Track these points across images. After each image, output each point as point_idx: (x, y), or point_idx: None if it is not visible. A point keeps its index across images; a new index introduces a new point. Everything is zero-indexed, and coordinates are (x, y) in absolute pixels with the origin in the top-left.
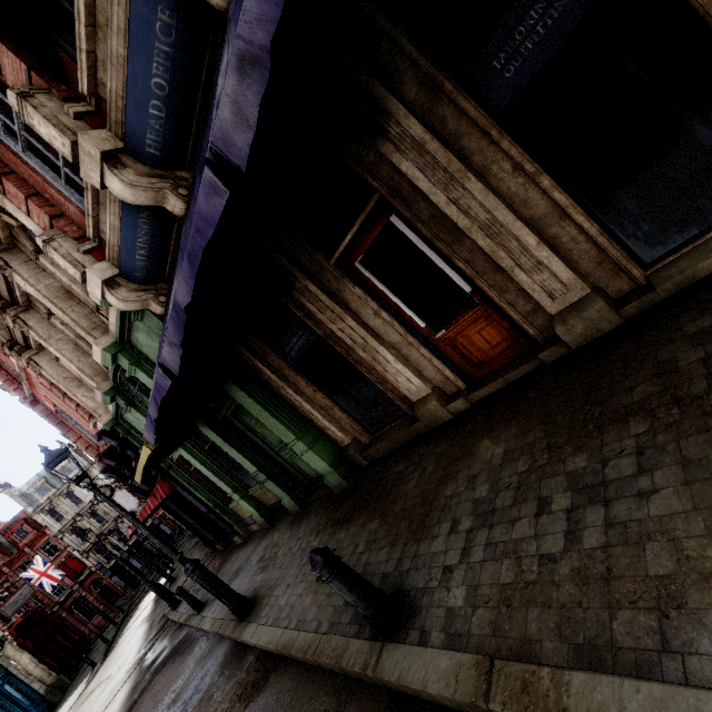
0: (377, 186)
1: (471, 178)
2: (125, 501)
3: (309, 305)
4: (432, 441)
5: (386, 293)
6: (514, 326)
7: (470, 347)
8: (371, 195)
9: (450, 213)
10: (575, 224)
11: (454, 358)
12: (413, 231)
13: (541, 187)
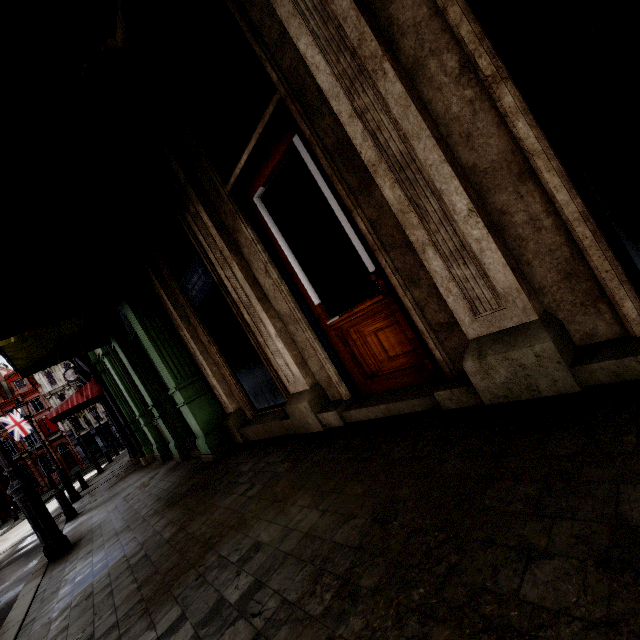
0: (276, 79)
1: (388, 72)
2: None
3: (202, 238)
4: (287, 450)
5: (282, 246)
6: (419, 339)
7: (363, 349)
8: (272, 96)
9: (353, 133)
10: (543, 192)
11: (344, 357)
12: (314, 162)
13: (499, 110)
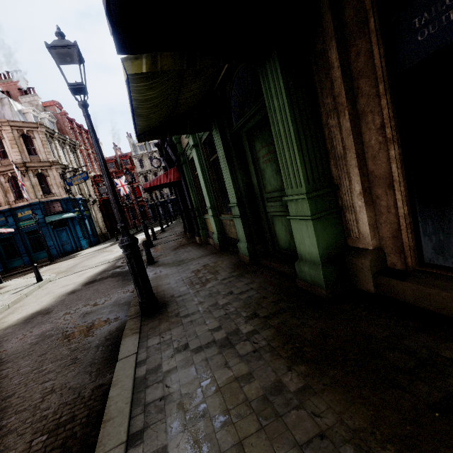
0: None
1: None
2: None
3: None
4: None
5: None
6: None
7: None
8: None
9: None
10: None
11: None
12: None
13: None
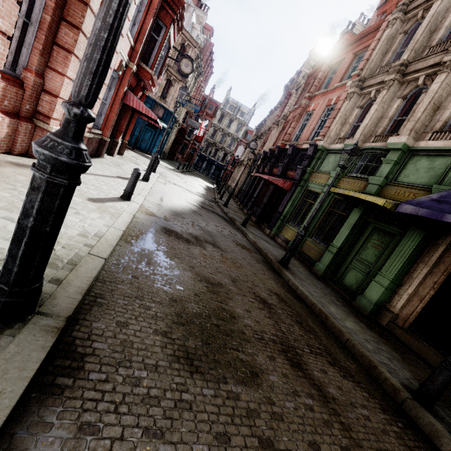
0: None
1: None
2: (239, 151)
3: None
4: None
5: None
6: None
7: None
8: None
9: None
10: None
11: None
12: None
13: None
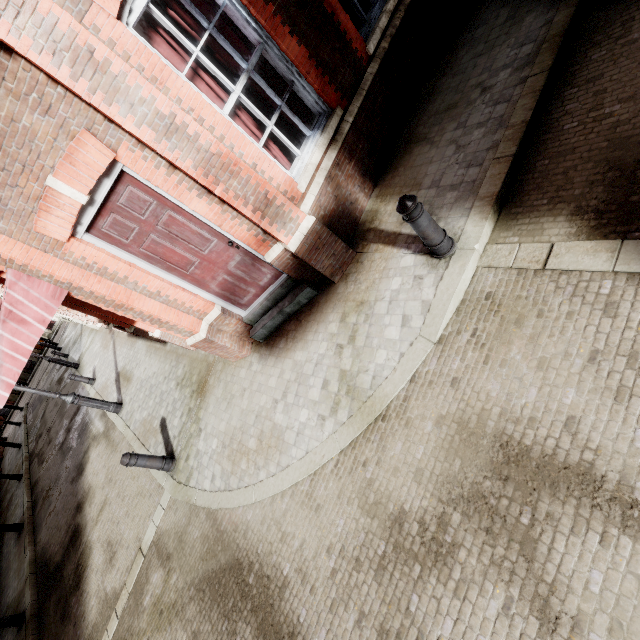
0: None
1: None
2: None
3: None
4: None
5: None
6: None
7: None
8: None
9: None
10: None
11: None
12: None
13: None
